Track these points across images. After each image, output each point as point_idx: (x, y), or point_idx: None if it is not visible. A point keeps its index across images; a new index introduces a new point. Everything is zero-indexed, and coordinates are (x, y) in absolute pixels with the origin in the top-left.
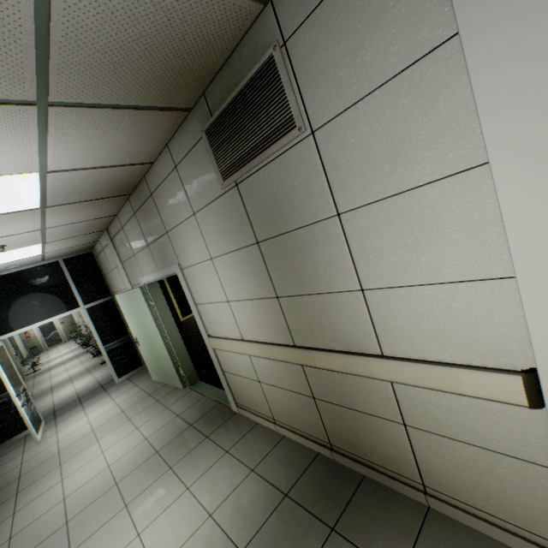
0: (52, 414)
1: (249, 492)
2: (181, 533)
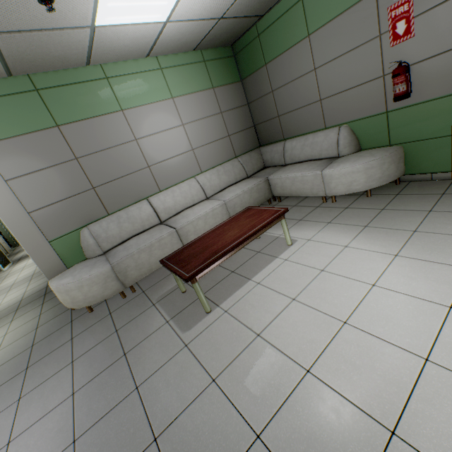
0: (18, 260)
1: (40, 286)
2: (14, 297)
